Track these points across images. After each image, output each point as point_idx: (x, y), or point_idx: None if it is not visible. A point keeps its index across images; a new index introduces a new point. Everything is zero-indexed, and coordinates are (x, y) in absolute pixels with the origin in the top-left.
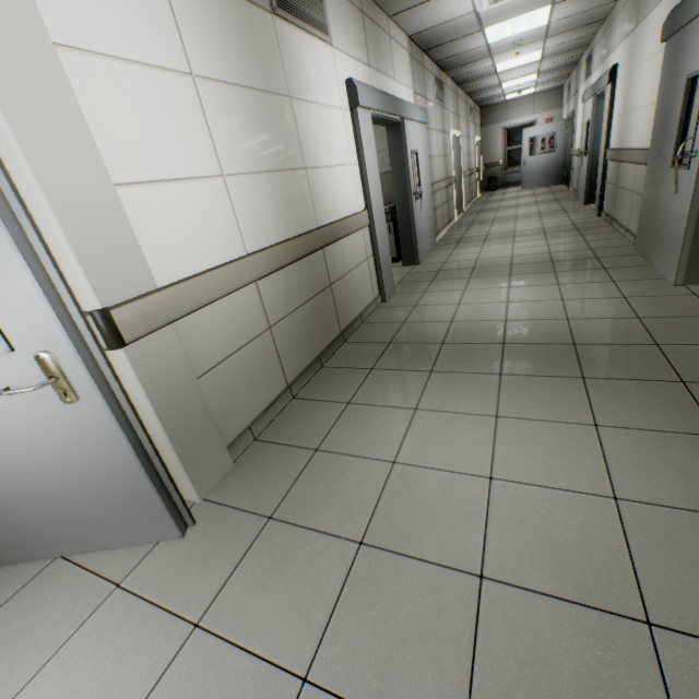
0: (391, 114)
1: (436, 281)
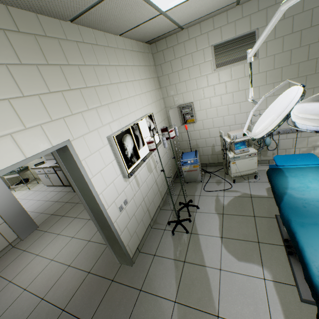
0: None
1: (63, 217)
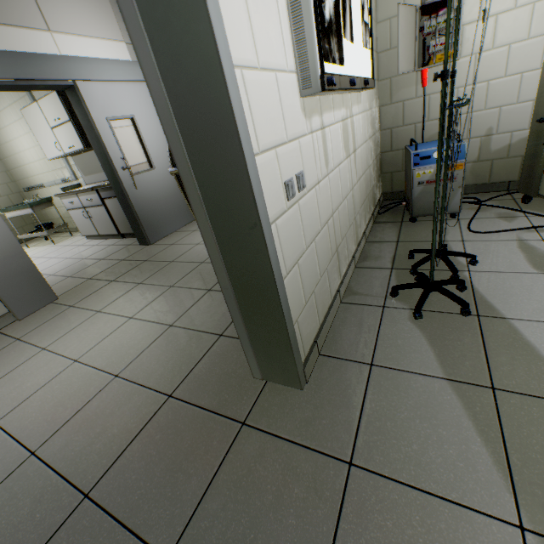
0: (1, 78)
1: (112, 282)
